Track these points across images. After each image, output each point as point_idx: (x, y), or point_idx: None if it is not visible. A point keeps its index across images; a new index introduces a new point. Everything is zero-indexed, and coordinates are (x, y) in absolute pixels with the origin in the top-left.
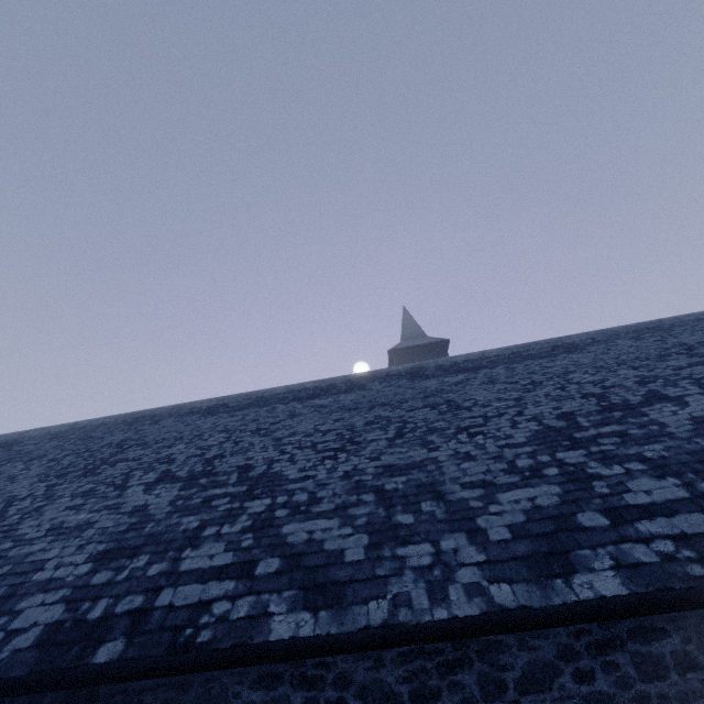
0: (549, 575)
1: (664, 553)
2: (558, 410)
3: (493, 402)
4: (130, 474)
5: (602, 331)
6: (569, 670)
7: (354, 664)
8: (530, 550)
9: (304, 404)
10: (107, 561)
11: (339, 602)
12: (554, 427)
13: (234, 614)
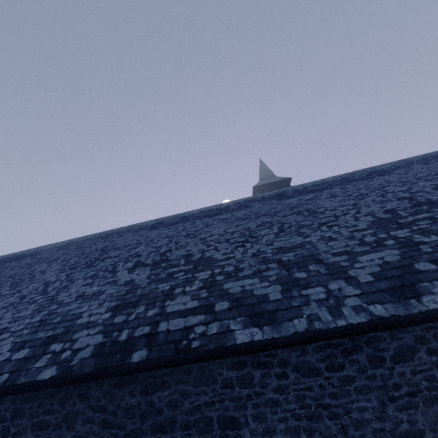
0: (405, 298)
1: None
2: (383, 208)
3: (338, 207)
4: (116, 264)
5: (401, 161)
6: (423, 349)
7: (289, 354)
8: (389, 285)
9: (212, 218)
10: (119, 310)
11: (273, 321)
12: (384, 218)
13: (210, 332)
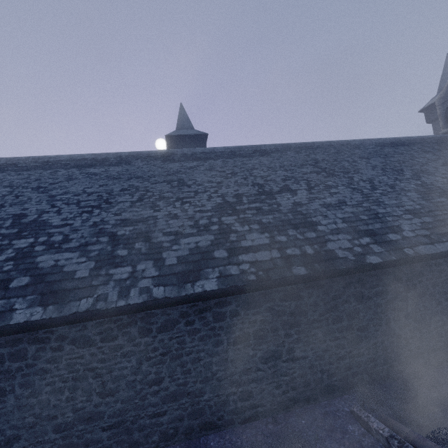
0: (186, 282)
1: (243, 270)
2: (236, 192)
3: (205, 183)
4: None
5: (283, 145)
6: (183, 321)
7: (69, 330)
8: (183, 269)
9: (81, 171)
10: None
11: (63, 300)
12: (229, 202)
13: None
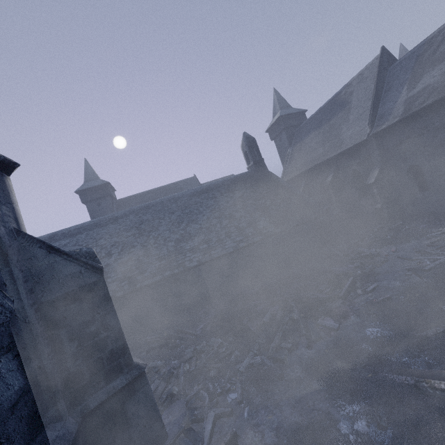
0: None
1: None
2: None
3: None
4: None
5: (130, 209)
6: None
7: None
8: None
9: None
10: None
11: None
12: None
13: None
